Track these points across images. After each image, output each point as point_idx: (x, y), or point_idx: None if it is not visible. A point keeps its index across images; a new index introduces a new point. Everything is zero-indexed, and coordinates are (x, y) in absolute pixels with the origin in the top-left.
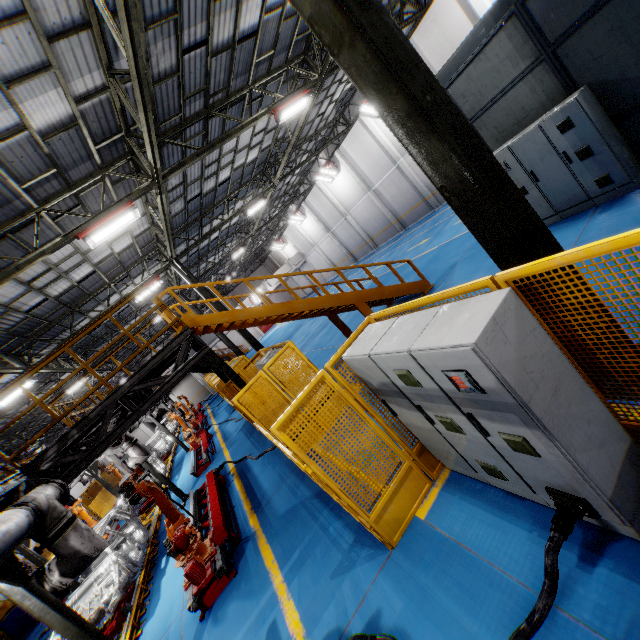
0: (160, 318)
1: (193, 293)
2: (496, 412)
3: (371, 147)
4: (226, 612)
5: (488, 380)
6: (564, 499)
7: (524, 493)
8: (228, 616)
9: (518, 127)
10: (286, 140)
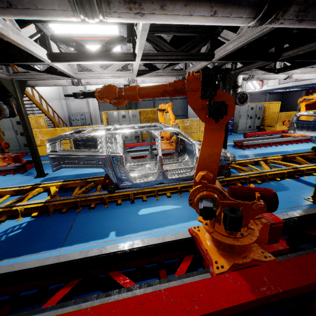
0: None
1: None
2: (136, 121)
3: None
4: (44, 168)
5: (138, 115)
6: (137, 136)
7: (129, 142)
8: (48, 167)
9: (107, 110)
10: None
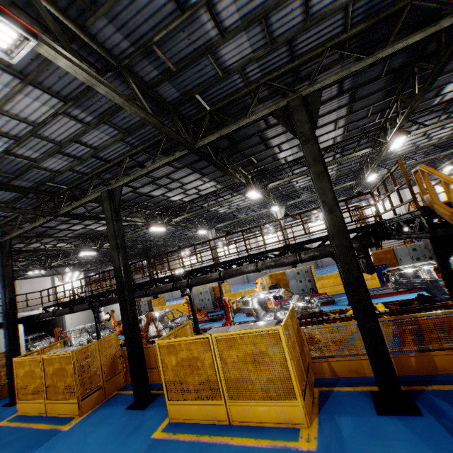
0: (198, 232)
1: (152, 242)
2: None
3: (301, 231)
4: None
5: None
6: None
7: None
8: None
9: None
10: (300, 204)
